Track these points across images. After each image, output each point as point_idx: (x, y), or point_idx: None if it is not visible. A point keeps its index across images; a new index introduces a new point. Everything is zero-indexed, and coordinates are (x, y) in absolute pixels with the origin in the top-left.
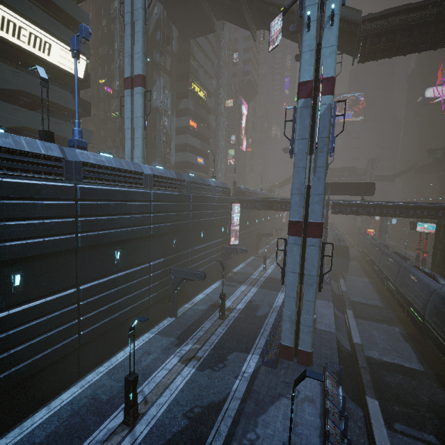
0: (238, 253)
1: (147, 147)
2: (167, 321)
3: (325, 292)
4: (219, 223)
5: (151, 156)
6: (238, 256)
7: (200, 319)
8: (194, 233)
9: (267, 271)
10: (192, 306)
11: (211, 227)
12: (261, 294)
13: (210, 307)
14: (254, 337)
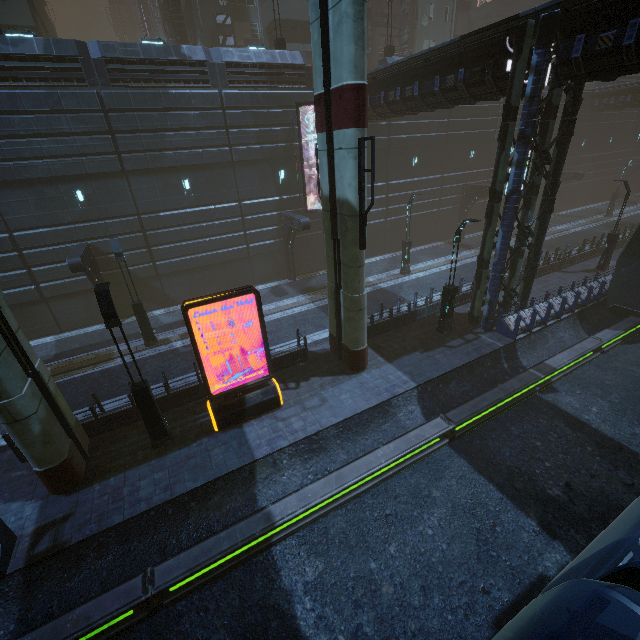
0: (297, 229)
1: (187, 7)
2: (97, 327)
3: (456, 353)
4: (259, 161)
5: (193, 27)
6: (370, 239)
7: (129, 336)
8: (151, 183)
9: (406, 276)
10: (162, 314)
11: (225, 170)
12: (295, 320)
13: (176, 322)
14: (120, 393)
